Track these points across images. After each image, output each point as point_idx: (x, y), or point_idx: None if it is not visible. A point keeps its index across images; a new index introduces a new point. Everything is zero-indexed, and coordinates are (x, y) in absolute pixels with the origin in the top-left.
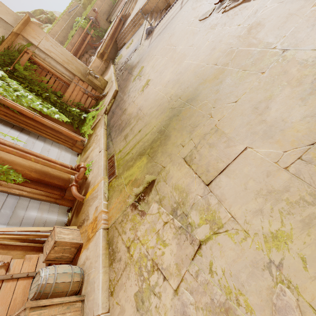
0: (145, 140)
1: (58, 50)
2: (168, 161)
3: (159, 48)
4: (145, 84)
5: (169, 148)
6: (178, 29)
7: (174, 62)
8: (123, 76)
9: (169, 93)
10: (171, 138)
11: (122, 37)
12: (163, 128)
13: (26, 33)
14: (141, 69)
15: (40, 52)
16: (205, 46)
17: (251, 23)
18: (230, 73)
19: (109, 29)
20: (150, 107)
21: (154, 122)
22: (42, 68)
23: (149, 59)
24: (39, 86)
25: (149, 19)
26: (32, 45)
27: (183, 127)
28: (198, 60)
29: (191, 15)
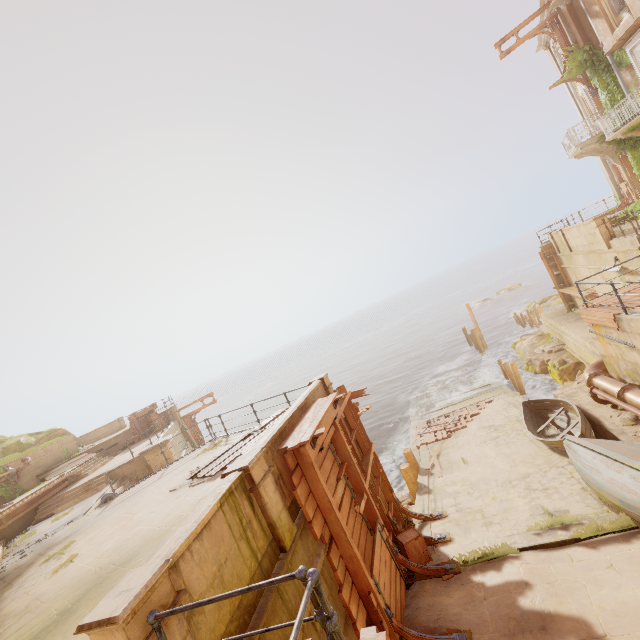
0: (27, 636)
1: None
2: (60, 639)
3: (113, 516)
4: (67, 561)
5: (68, 624)
6: (147, 498)
7: (125, 529)
8: (22, 561)
9: (102, 563)
10: (79, 611)
11: (55, 503)
12: (71, 605)
13: None
14: (69, 544)
15: None
16: (164, 512)
17: (203, 495)
18: (173, 531)
19: (35, 490)
20: (61, 588)
21: (59, 603)
22: None
23: (91, 530)
24: None
25: (115, 486)
26: None
27: (103, 592)
28: (152, 525)
29: (165, 485)
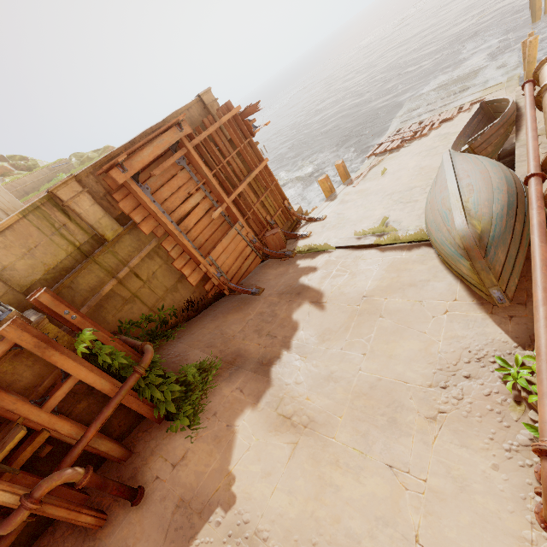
0: None
1: (6, 198)
2: None
3: None
4: None
5: None
6: None
7: None
8: None
9: None
10: None
11: None
12: None
13: None
14: None
15: None
16: None
17: None
18: None
19: None
20: None
21: None
22: None
23: None
24: None
25: None
26: None
27: None
28: None
29: None
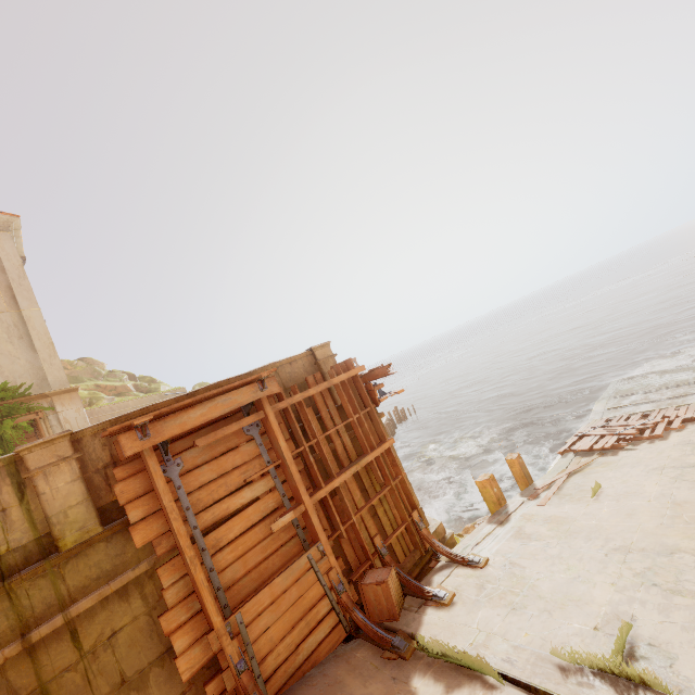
0: None
1: (80, 424)
2: None
3: None
4: None
5: None
6: None
7: None
8: None
9: None
10: None
11: None
12: None
13: (59, 399)
14: None
15: (55, 419)
16: None
17: None
18: None
19: None
20: None
21: None
22: (38, 433)
23: None
24: (9, 449)
25: None
26: (53, 409)
27: None
28: None
29: None
